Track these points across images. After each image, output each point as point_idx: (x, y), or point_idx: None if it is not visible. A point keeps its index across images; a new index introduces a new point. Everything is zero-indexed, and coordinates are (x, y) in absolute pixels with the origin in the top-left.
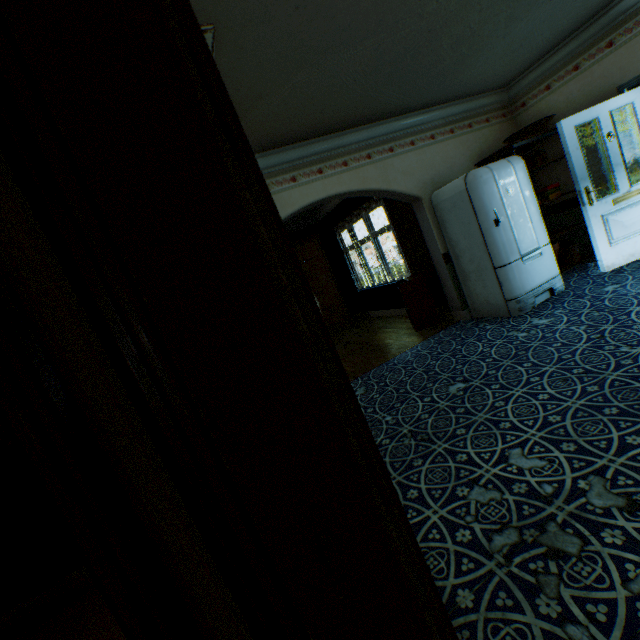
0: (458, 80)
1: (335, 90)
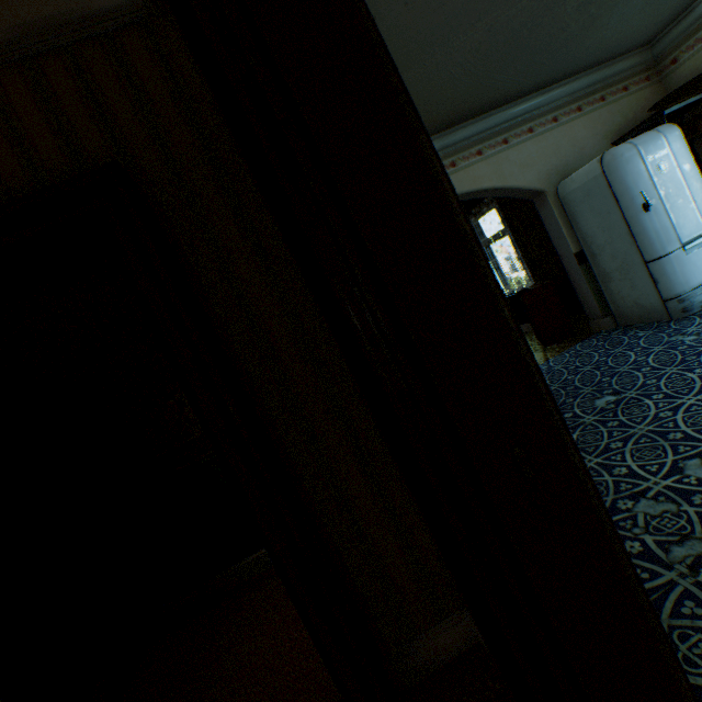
0: (585, 47)
1: (442, 84)
